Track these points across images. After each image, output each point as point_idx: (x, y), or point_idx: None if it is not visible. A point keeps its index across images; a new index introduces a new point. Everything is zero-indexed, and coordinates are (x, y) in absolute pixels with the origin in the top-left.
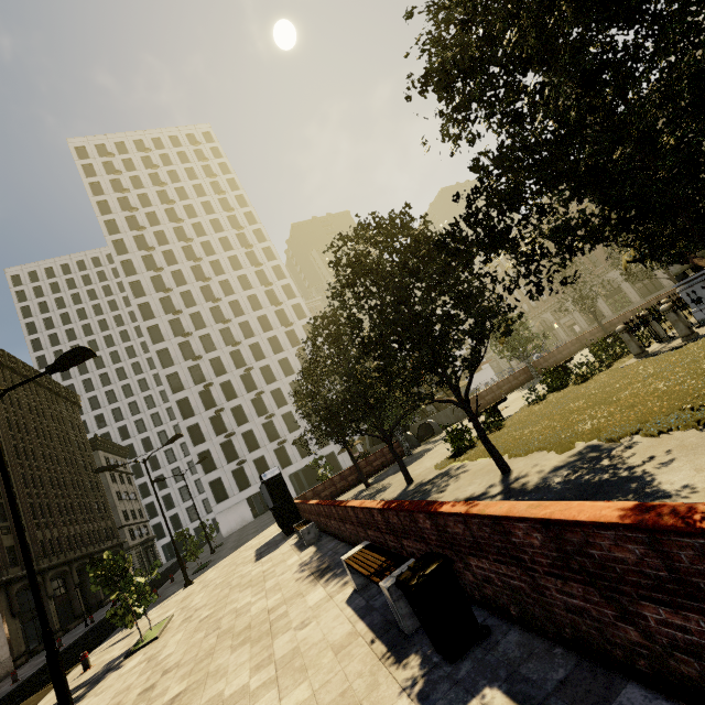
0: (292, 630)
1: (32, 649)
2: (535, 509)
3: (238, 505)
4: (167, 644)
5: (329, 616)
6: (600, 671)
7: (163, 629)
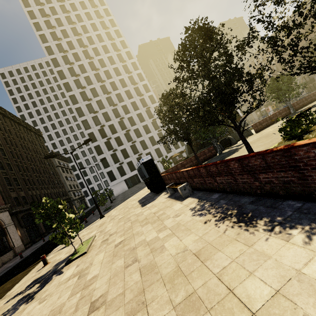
0: None
1: (33, 240)
2: None
3: (120, 182)
4: (93, 263)
5: None
6: None
7: (89, 246)
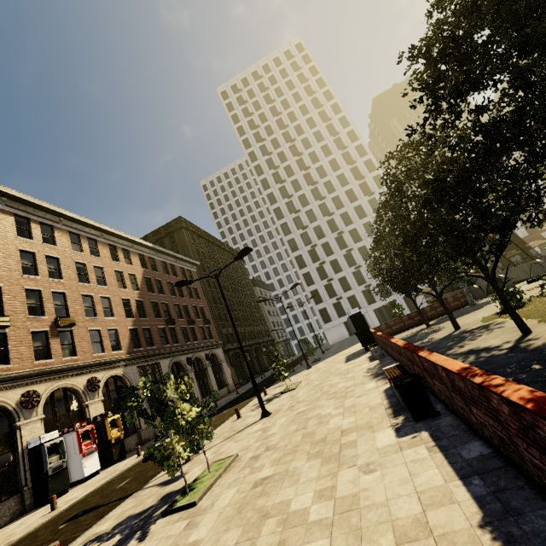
0: (354, 397)
1: (241, 382)
2: (443, 361)
3: (338, 326)
4: (299, 392)
5: (373, 395)
6: (472, 435)
7: (297, 386)
